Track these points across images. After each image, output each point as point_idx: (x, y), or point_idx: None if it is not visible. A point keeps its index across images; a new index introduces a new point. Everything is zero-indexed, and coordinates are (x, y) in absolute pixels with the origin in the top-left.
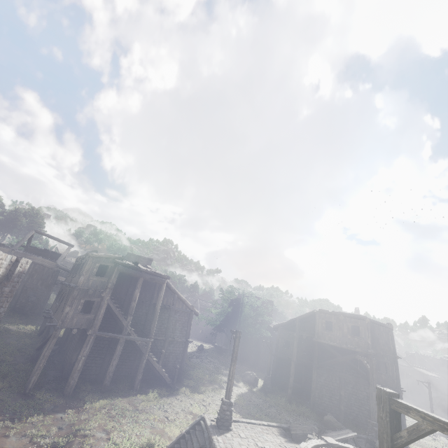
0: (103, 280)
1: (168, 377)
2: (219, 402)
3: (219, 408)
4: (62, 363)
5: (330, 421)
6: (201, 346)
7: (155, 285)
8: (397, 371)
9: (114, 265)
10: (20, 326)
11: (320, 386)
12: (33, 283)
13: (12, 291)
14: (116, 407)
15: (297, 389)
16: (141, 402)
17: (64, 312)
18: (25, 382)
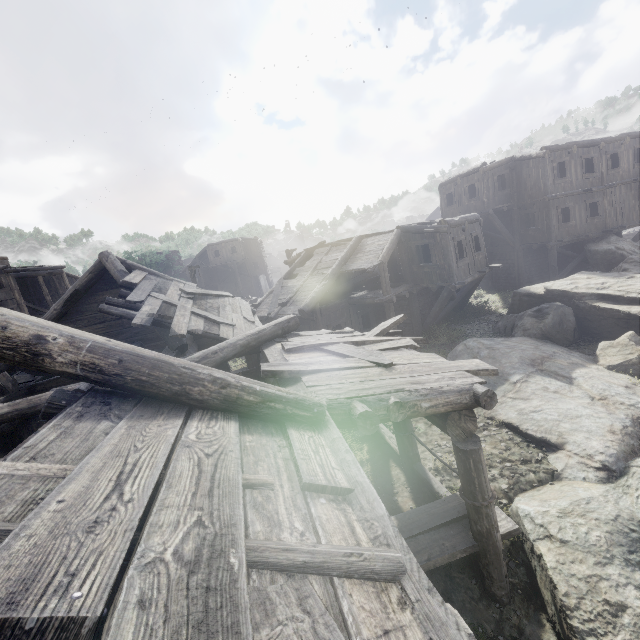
0: (7, 290)
1: None
2: None
3: None
4: None
5: None
6: None
7: (53, 279)
8: (264, 264)
9: (5, 275)
10: None
11: None
12: None
13: None
14: None
15: None
16: None
17: None
18: None
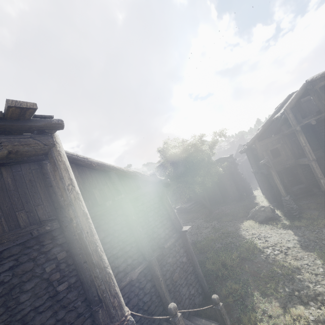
0: None
1: None
2: None
3: None
4: None
5: None
6: None
7: (46, 177)
8: None
9: None
10: None
11: None
12: None
13: None
14: None
15: (305, 190)
16: None
17: None
18: None
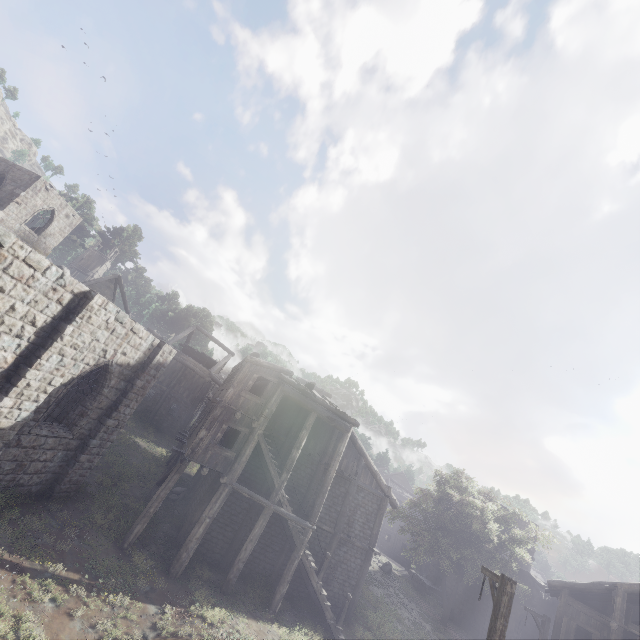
0: (259, 401)
1: (330, 609)
2: None
3: None
4: (182, 517)
5: None
6: (389, 565)
7: (332, 433)
8: None
9: (278, 382)
10: (151, 445)
11: None
12: (179, 391)
13: (145, 388)
14: (236, 634)
15: None
16: None
17: (198, 436)
18: (127, 529)
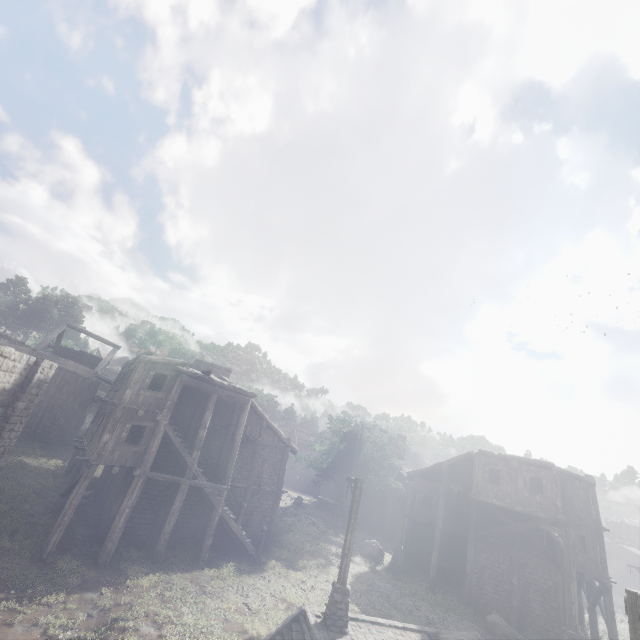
0: (160, 396)
1: (250, 544)
2: (326, 585)
3: (326, 595)
4: (98, 516)
5: (496, 624)
6: (300, 498)
7: (235, 407)
8: (602, 550)
9: (175, 375)
10: (41, 460)
11: (479, 568)
12: (61, 398)
13: (28, 408)
14: (173, 586)
15: (443, 570)
16: (210, 581)
17: (102, 441)
18: (42, 543)
